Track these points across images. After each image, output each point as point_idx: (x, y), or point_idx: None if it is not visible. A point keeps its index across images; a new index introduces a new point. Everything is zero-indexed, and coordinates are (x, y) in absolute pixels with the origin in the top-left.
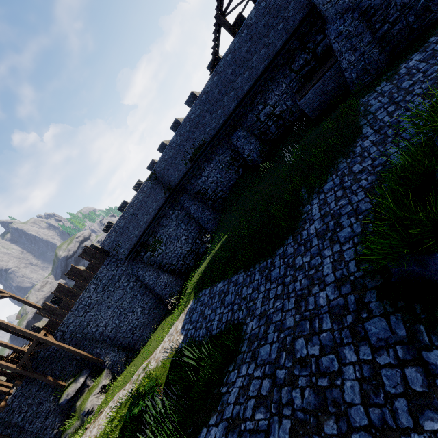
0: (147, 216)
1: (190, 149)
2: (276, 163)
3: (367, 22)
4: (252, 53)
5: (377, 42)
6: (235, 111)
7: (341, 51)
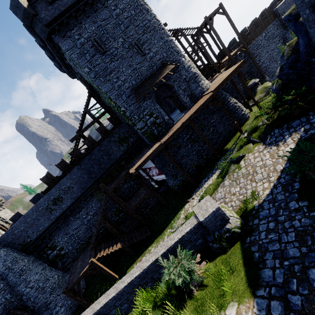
0: None
1: None
2: None
3: None
4: None
5: None
6: None
7: None
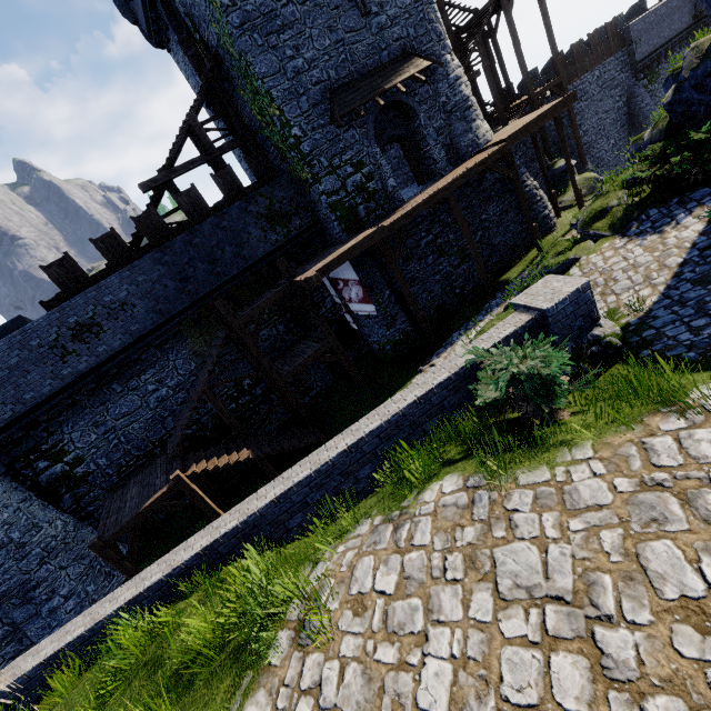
0: (670, 31)
1: None
2: None
3: None
4: None
5: None
6: None
7: None
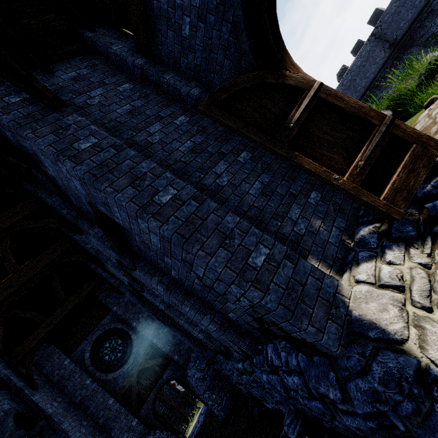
0: (366, 78)
1: None
2: None
3: None
4: None
5: None
6: None
7: None
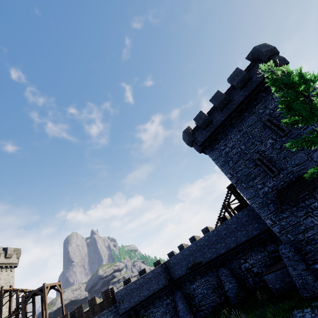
0: (149, 290)
1: (191, 261)
2: (241, 314)
3: (301, 256)
4: (238, 230)
5: (312, 271)
6: (224, 254)
7: (286, 263)
